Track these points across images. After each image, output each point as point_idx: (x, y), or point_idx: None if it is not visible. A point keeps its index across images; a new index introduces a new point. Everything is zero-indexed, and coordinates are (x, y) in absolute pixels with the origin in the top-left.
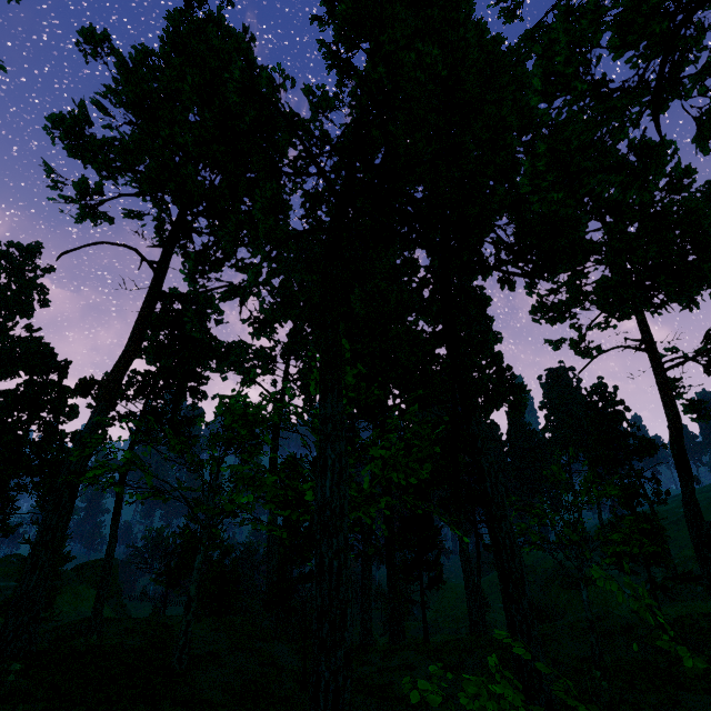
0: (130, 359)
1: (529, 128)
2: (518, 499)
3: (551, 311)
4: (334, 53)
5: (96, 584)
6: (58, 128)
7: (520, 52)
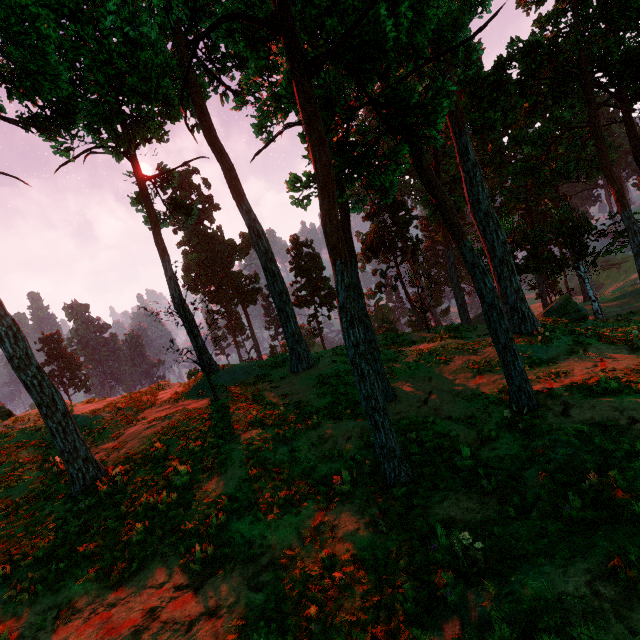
0: None
1: None
2: None
3: None
4: None
5: None
6: None
7: None
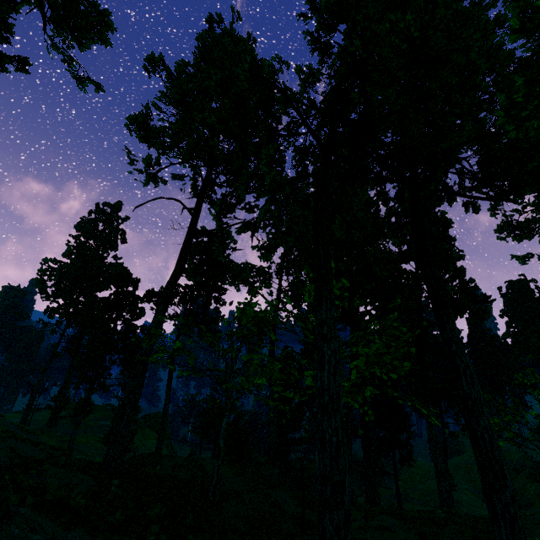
0: (177, 277)
1: (494, 68)
2: (489, 397)
3: (517, 229)
4: (316, 39)
5: (155, 429)
6: (133, 124)
7: (482, 4)
